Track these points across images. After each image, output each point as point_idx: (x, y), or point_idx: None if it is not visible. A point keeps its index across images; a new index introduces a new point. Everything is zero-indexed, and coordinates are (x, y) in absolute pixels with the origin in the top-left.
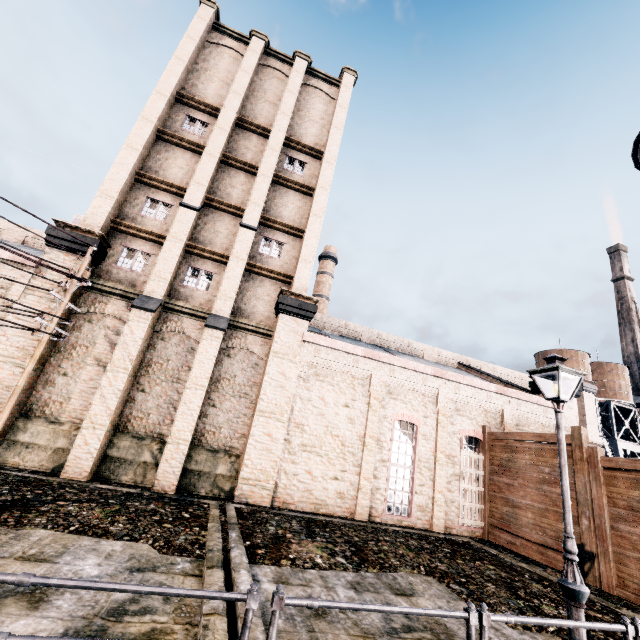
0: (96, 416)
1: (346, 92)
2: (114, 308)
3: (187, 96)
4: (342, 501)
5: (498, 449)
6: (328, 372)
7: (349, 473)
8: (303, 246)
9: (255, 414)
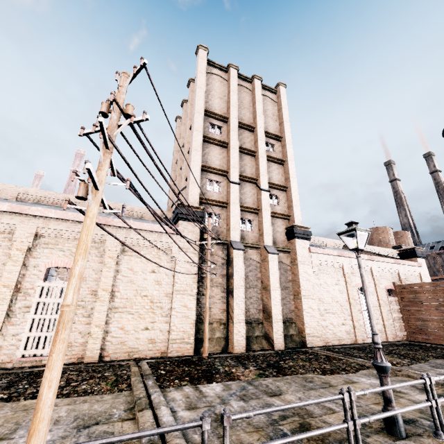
0: (238, 315)
1: (284, 98)
2: (214, 250)
3: (209, 111)
4: (349, 335)
5: (406, 293)
6: (324, 267)
7: (347, 320)
8: (292, 197)
9: (302, 298)
